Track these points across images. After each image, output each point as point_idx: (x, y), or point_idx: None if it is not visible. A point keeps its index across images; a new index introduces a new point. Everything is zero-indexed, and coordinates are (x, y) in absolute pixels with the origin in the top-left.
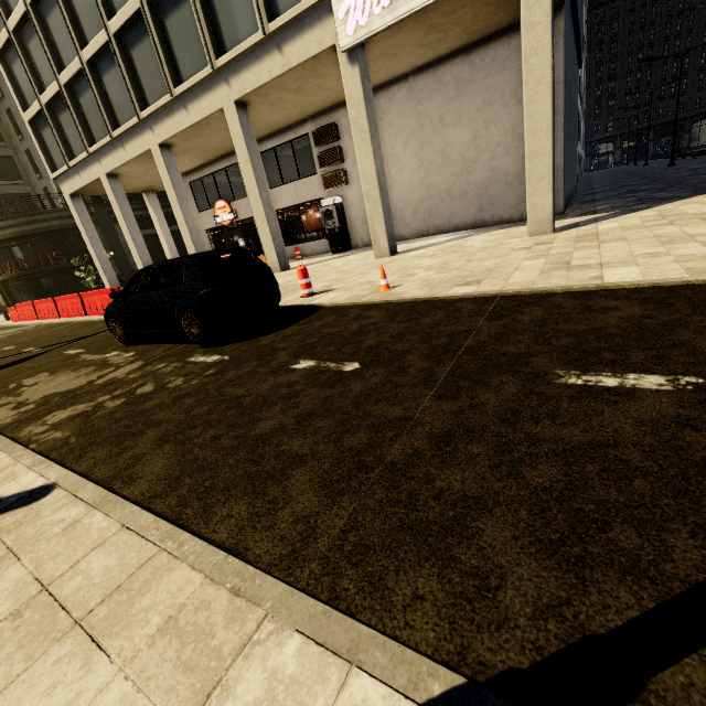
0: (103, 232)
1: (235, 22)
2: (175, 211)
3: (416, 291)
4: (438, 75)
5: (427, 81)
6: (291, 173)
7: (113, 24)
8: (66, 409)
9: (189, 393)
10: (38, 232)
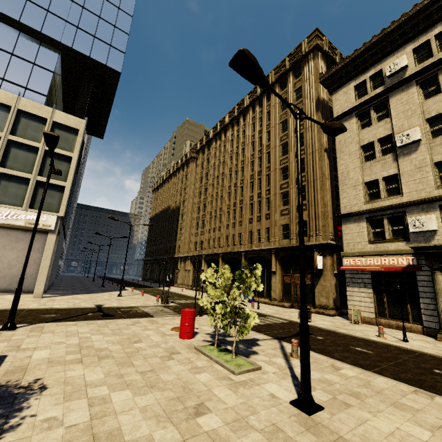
0: None
1: None
2: None
3: None
4: (9, 232)
5: (3, 231)
6: None
7: None
8: None
9: None
10: None
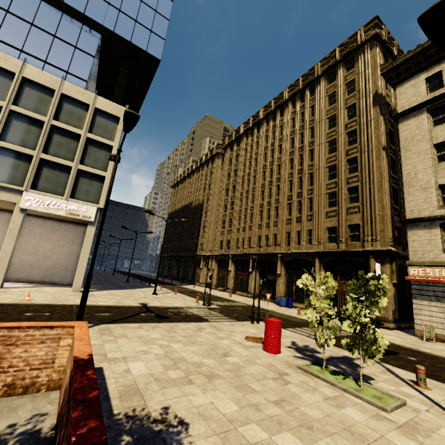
0: None
1: None
2: None
3: (45, 302)
4: (45, 221)
5: (39, 221)
6: None
7: None
8: None
9: None
10: None
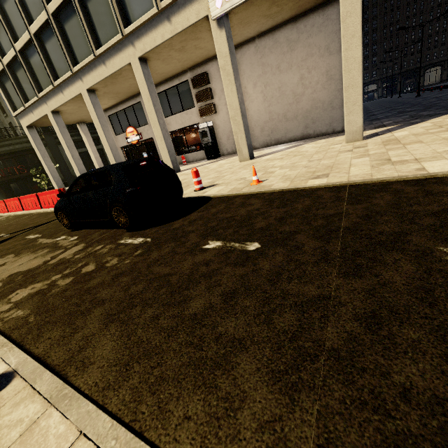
0: (51, 151)
1: (137, 2)
2: (100, 135)
3: (281, 184)
4: (275, 37)
5: (268, 41)
6: (177, 107)
7: (50, 7)
8: (26, 288)
9: (124, 272)
10: (6, 152)
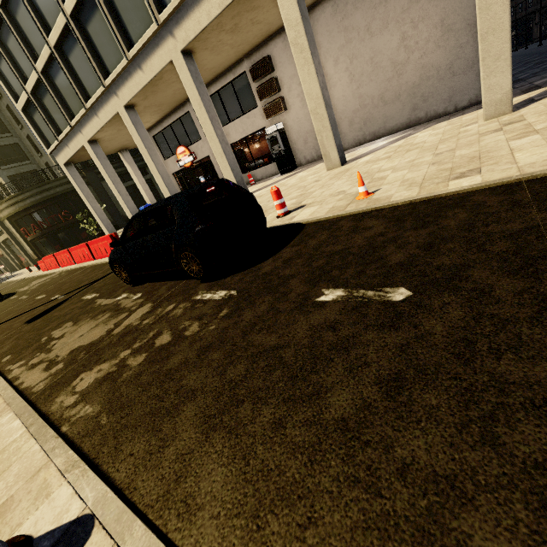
0: (94, 190)
1: None
2: (147, 161)
3: (404, 193)
4: None
5: None
6: (235, 111)
7: (67, 6)
8: (92, 370)
9: (211, 343)
10: (48, 198)
